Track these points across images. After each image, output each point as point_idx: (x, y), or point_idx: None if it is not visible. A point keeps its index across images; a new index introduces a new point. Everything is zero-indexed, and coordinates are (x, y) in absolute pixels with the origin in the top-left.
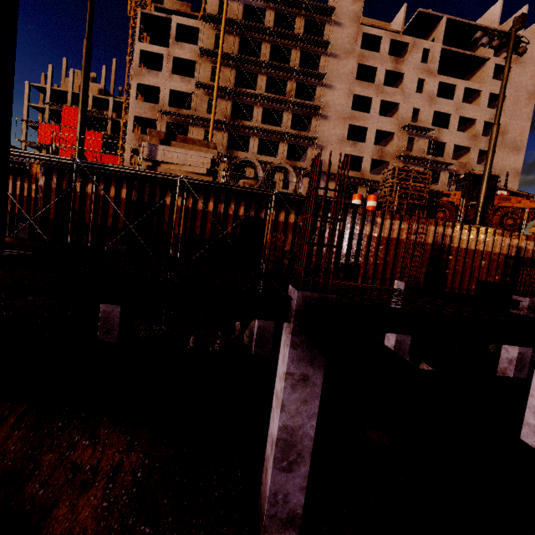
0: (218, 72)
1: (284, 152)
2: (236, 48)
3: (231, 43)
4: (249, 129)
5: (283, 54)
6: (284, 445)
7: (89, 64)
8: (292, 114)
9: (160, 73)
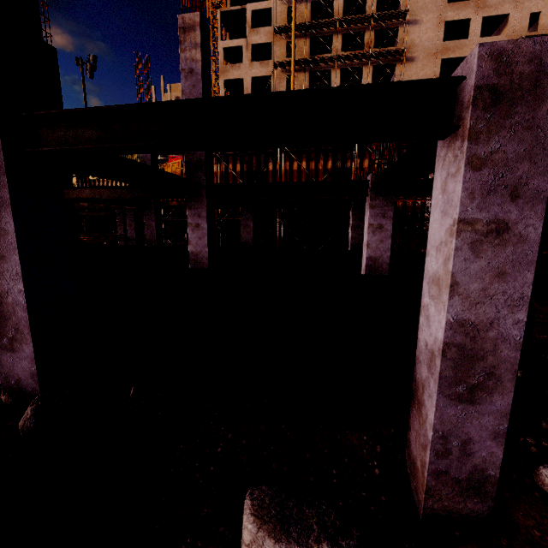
0: (293, 46)
1: None
2: (308, 16)
3: (302, 11)
4: None
5: (358, 4)
6: (370, 268)
7: None
8: (372, 67)
9: (241, 64)
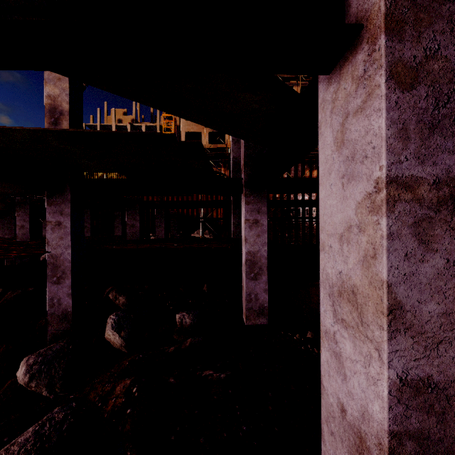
0: None
1: None
2: None
3: None
4: None
5: None
6: None
7: None
8: None
9: None
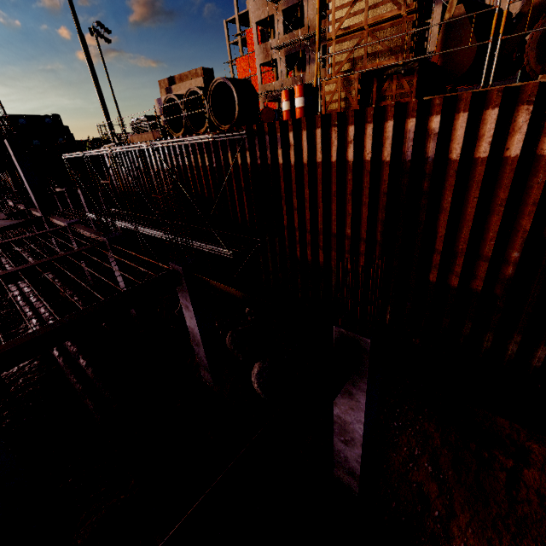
0: None
1: None
2: None
3: None
4: None
5: None
6: None
7: (88, 56)
8: None
9: None
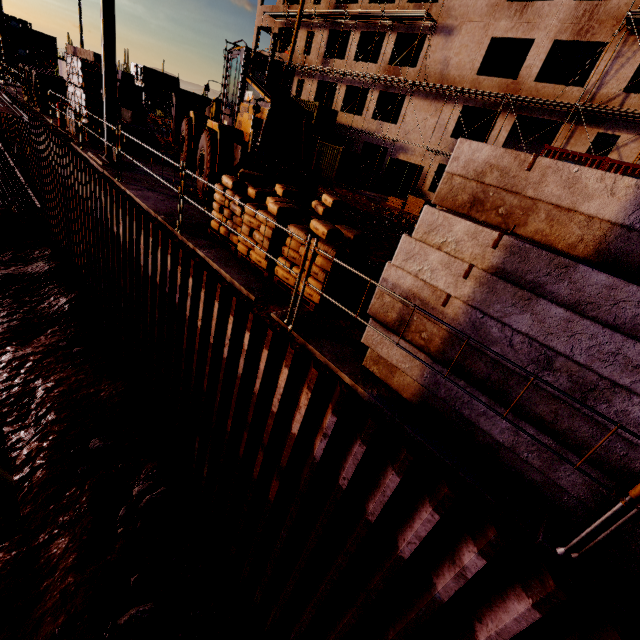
0: None
1: (388, 51)
2: None
3: None
4: (349, 19)
5: None
6: None
7: None
8: None
9: None
